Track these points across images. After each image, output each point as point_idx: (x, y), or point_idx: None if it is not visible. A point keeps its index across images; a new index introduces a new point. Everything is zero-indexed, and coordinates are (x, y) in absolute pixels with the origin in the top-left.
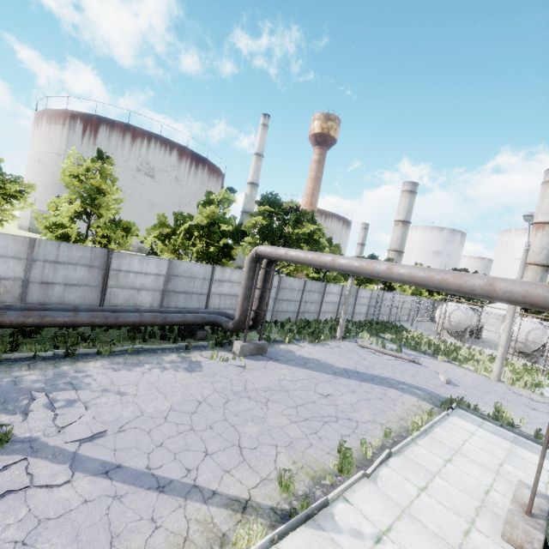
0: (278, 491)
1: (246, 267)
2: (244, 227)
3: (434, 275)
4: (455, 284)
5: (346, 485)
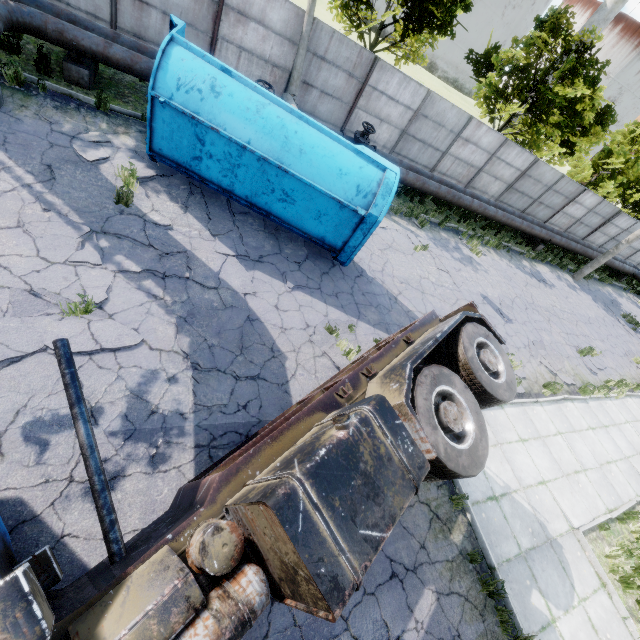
0: None
1: None
2: None
3: None
4: None
5: None
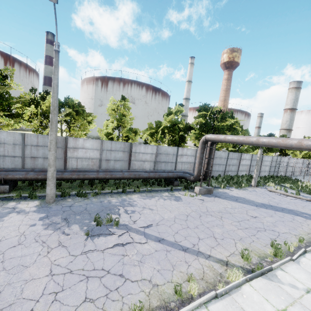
0: (241, 259)
1: (199, 147)
2: (191, 125)
3: None
4: None
5: (281, 263)
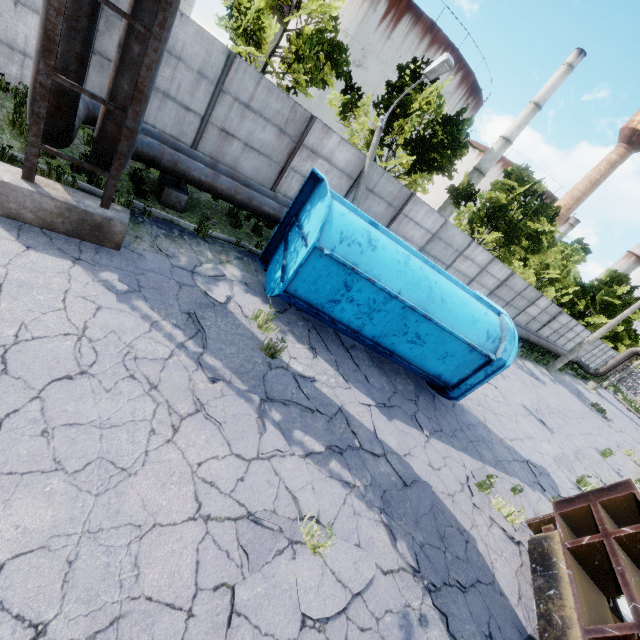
0: None
1: (627, 353)
2: (597, 297)
3: None
4: None
5: None
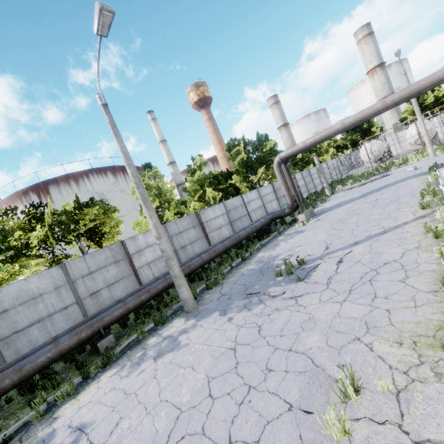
0: (424, 210)
1: (277, 172)
2: (234, 167)
3: (413, 87)
4: (428, 83)
5: None
